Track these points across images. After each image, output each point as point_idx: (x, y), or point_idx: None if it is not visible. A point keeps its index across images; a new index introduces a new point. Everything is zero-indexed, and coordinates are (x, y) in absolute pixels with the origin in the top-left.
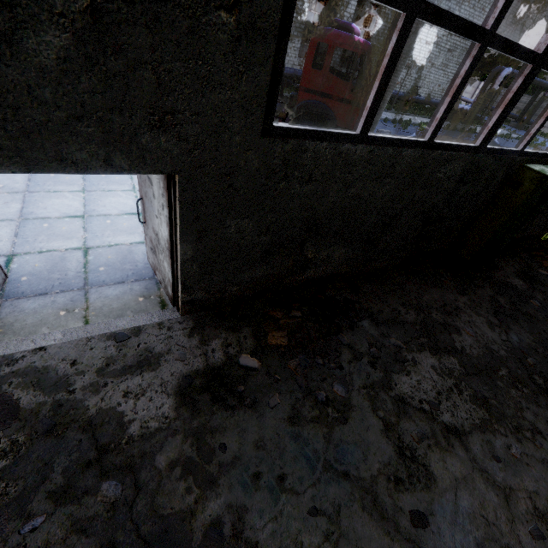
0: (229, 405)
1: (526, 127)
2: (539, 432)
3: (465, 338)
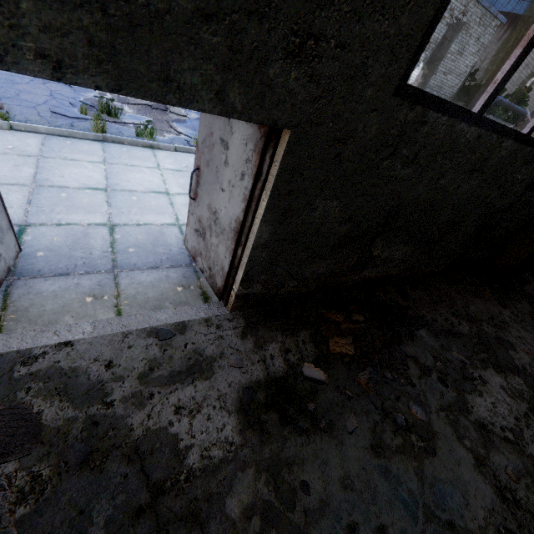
0: (302, 428)
1: None
2: None
3: (522, 355)
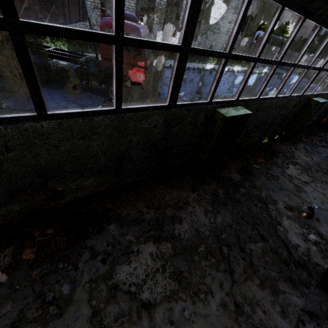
0: None
1: (279, 66)
2: (210, 293)
3: (183, 226)
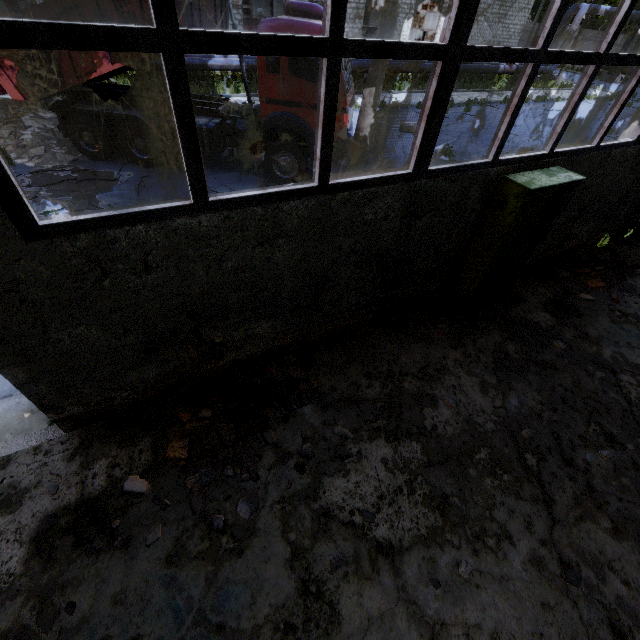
0: (95, 548)
1: (624, 77)
2: (508, 537)
3: (441, 412)
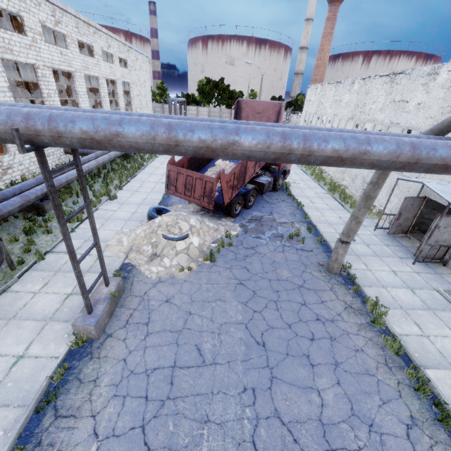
0: None
1: None
2: None
3: None
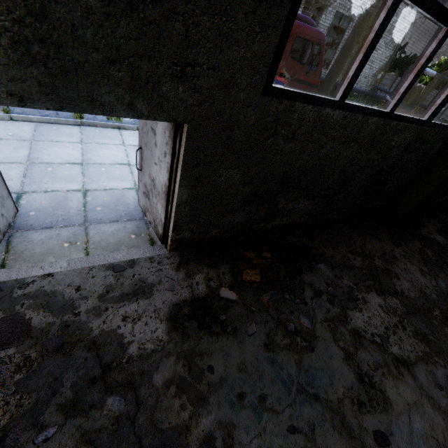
0: (214, 331)
1: None
2: None
3: (403, 282)
